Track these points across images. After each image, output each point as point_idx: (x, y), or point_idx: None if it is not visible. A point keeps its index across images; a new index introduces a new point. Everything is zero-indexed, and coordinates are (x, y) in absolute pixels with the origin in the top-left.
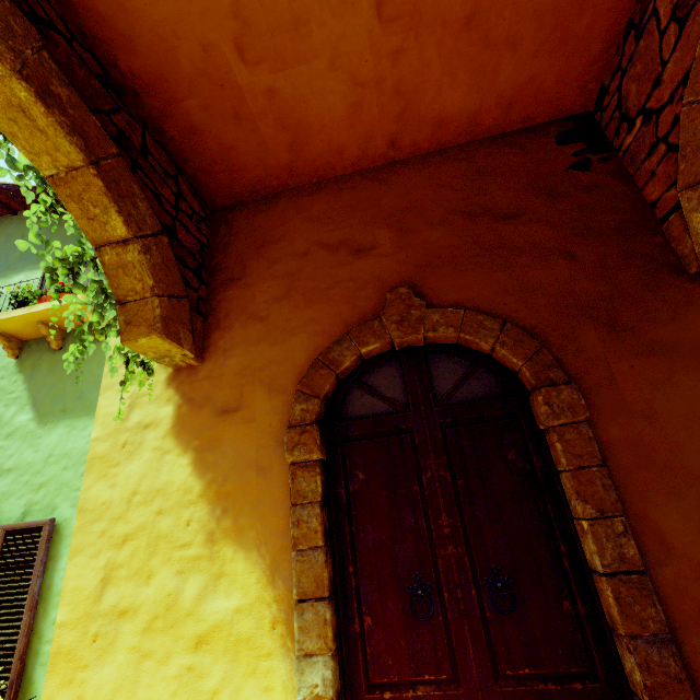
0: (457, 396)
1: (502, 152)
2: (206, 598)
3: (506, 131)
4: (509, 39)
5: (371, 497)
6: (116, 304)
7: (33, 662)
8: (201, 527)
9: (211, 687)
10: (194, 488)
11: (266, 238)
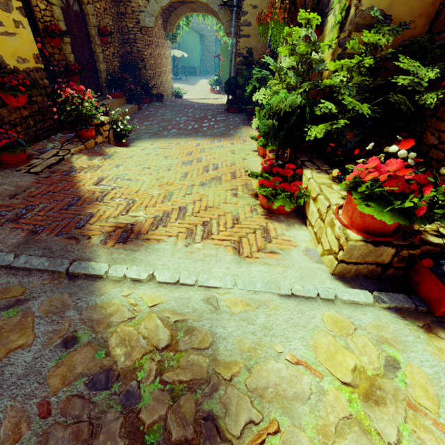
0: None
1: None
2: None
3: None
4: None
5: None
6: None
7: None
8: None
9: None
10: None
11: None
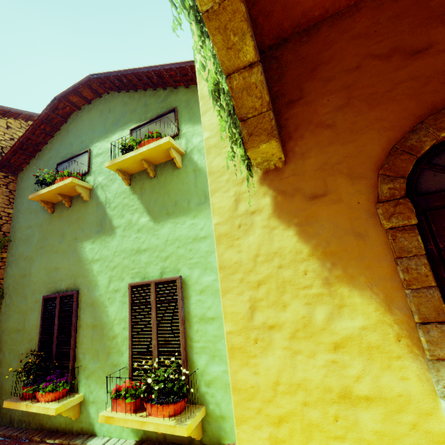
0: None
1: None
2: (334, 320)
3: None
4: None
5: None
6: (234, 123)
7: (190, 351)
8: (317, 275)
9: (354, 374)
10: (303, 250)
11: (315, 63)
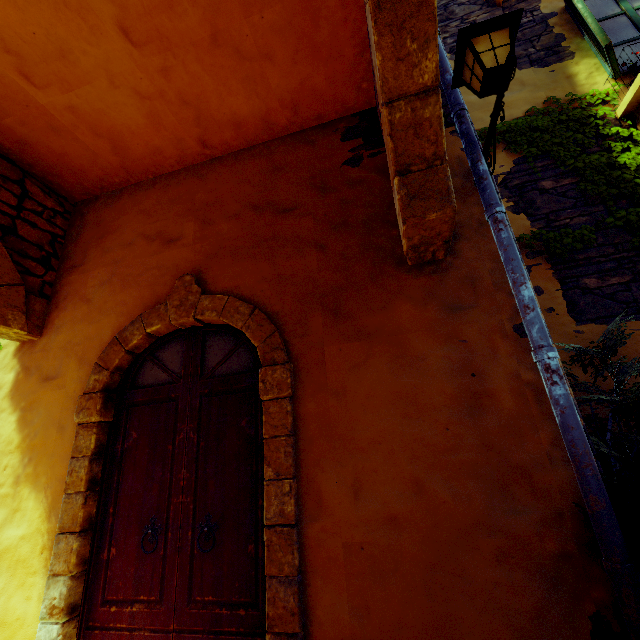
0: (220, 370)
1: (297, 148)
2: (4, 527)
3: (305, 128)
4: (261, 52)
5: (137, 453)
6: None
7: None
8: (13, 472)
9: None
10: (14, 440)
11: (106, 230)
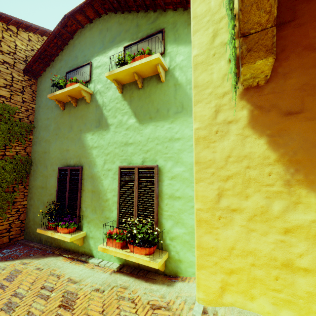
0: None
1: None
2: (288, 212)
3: None
4: None
5: None
6: (234, 39)
7: (160, 217)
8: (279, 177)
9: (298, 252)
10: (270, 156)
11: None
